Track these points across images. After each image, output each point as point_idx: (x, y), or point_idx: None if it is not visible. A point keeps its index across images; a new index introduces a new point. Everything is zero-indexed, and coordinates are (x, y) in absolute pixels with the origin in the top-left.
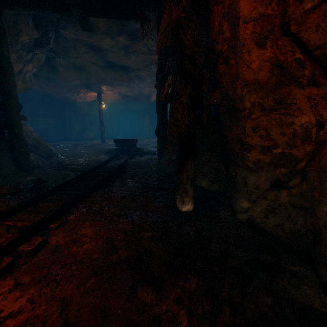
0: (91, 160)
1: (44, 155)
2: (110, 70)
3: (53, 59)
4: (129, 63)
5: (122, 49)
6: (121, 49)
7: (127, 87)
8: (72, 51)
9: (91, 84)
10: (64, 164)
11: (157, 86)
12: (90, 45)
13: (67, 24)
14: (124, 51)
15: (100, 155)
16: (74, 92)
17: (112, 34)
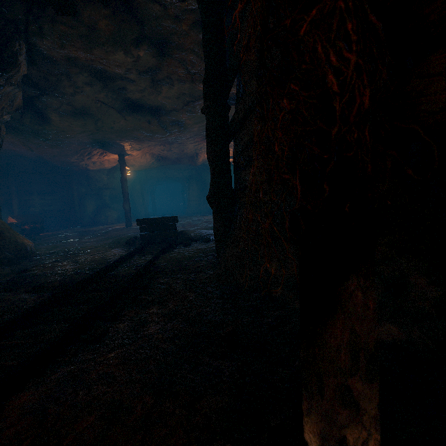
0: (88, 261)
1: (4, 257)
2: (132, 114)
3: (38, 98)
4: (159, 100)
5: (146, 74)
6: (144, 74)
7: (161, 142)
8: (64, 82)
9: (106, 139)
10: (29, 274)
11: (205, 108)
12: (93, 70)
13: (42, 25)
14: (150, 79)
15: (113, 248)
16: (83, 155)
17: (124, 44)
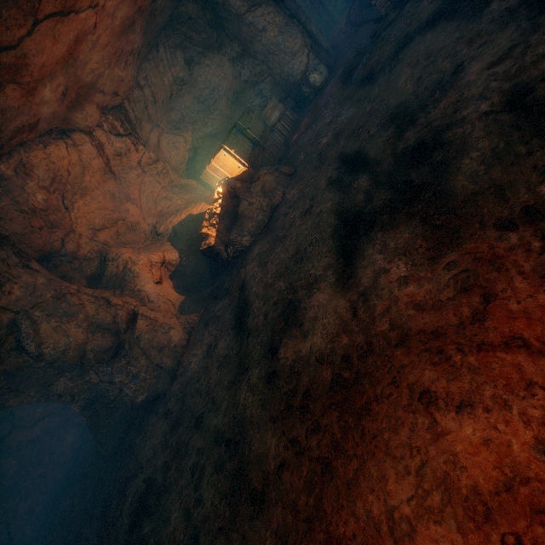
0: None
1: None
2: None
3: None
4: None
5: None
6: None
7: None
8: None
9: None
10: None
11: None
12: None
13: None
14: None
15: None
16: None
17: None
